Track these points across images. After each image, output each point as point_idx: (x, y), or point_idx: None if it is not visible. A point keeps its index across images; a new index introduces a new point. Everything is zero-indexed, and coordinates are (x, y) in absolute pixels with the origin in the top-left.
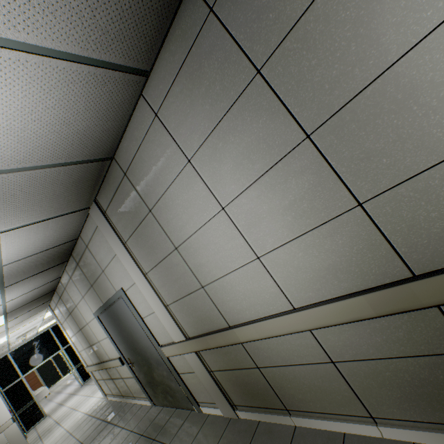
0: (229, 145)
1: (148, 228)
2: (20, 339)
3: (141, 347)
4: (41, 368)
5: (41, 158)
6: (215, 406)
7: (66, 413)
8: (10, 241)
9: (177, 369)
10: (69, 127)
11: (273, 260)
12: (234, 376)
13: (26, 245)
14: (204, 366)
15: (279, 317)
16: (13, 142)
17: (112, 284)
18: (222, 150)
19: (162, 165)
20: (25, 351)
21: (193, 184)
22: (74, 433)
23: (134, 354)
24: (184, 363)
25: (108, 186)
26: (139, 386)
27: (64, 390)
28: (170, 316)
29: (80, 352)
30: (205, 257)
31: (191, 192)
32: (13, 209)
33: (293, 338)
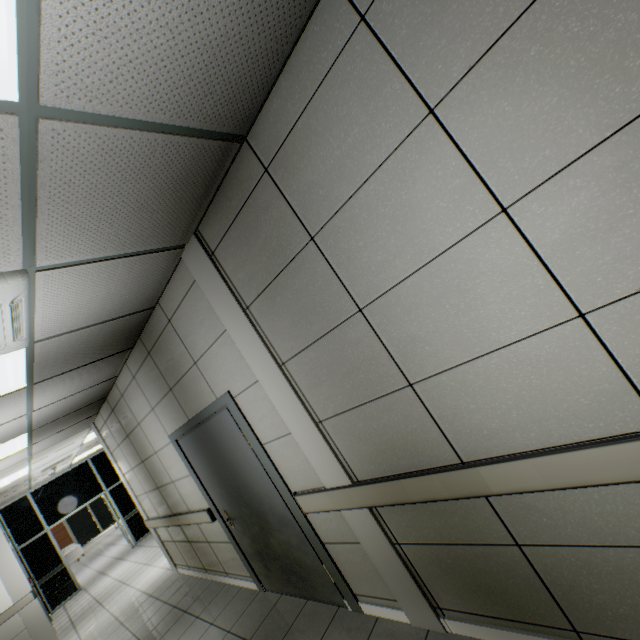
0: (560, 47)
1: (302, 275)
2: (46, 473)
3: (252, 493)
4: (72, 516)
5: (129, 98)
6: (392, 605)
7: (111, 588)
8: (52, 292)
9: (320, 535)
10: (193, 25)
11: (628, 318)
12: (452, 556)
13: (76, 307)
14: (384, 534)
15: (619, 444)
16: (84, 29)
17: (209, 385)
18: (534, 66)
19: (358, 134)
20: (52, 491)
21: (430, 164)
22: (127, 623)
23: (236, 505)
24: (337, 525)
25: (226, 200)
26: (237, 556)
27: (106, 551)
28: (324, 441)
29: (139, 496)
30: (430, 324)
31: (423, 184)
32: (64, 220)
33: (639, 490)
